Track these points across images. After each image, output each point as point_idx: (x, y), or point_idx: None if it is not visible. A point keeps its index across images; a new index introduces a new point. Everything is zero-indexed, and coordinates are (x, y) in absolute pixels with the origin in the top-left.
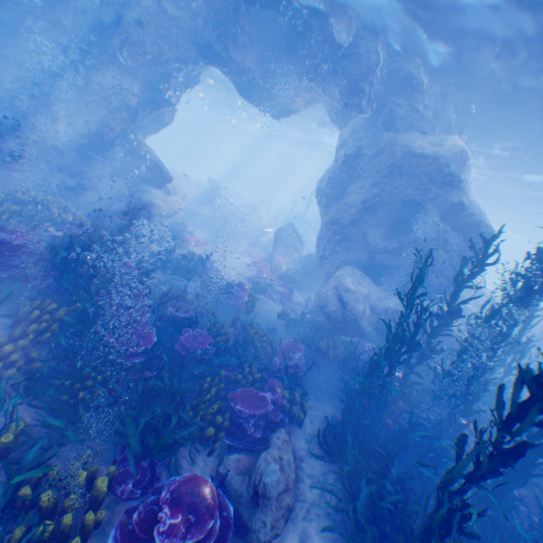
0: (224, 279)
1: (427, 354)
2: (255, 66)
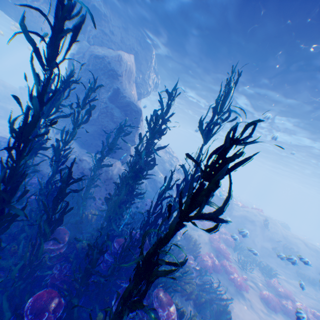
0: None
1: (29, 174)
2: None
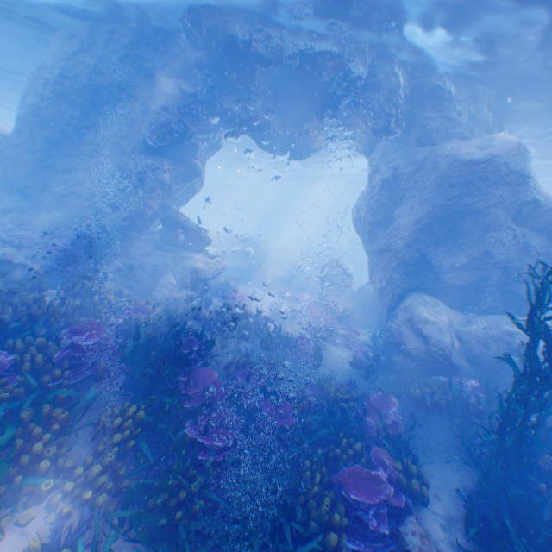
0: (281, 332)
1: None
2: (273, 118)
